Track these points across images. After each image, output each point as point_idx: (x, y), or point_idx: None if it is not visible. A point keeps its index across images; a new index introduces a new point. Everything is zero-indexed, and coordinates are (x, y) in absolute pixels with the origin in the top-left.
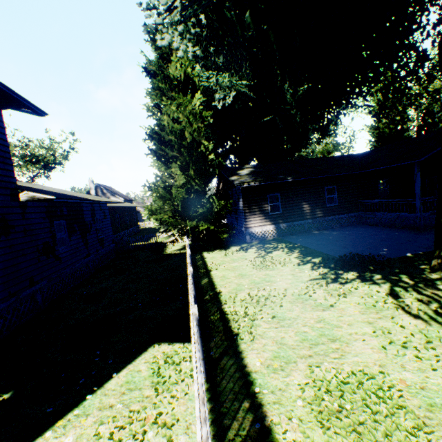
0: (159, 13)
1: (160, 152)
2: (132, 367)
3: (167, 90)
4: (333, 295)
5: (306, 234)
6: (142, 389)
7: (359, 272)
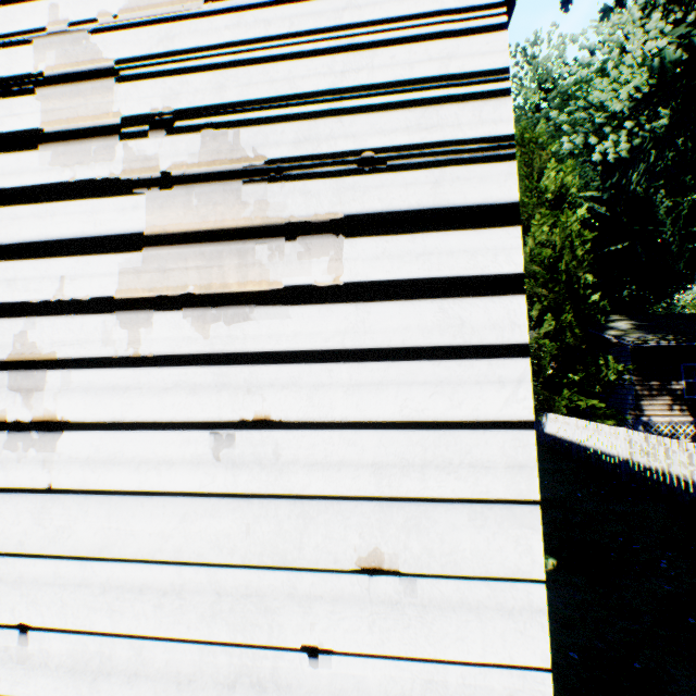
0: (569, 111)
1: None
2: None
3: (534, 205)
4: None
5: None
6: None
7: None
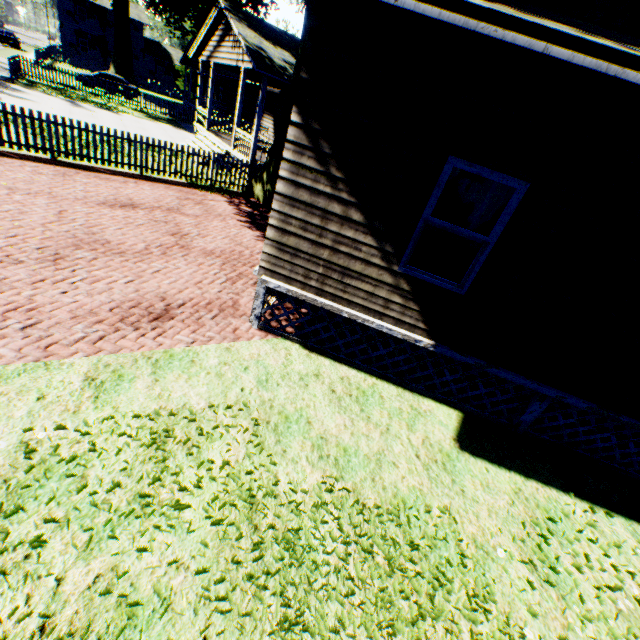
0: None
1: None
2: None
3: None
4: None
5: None
6: None
7: None
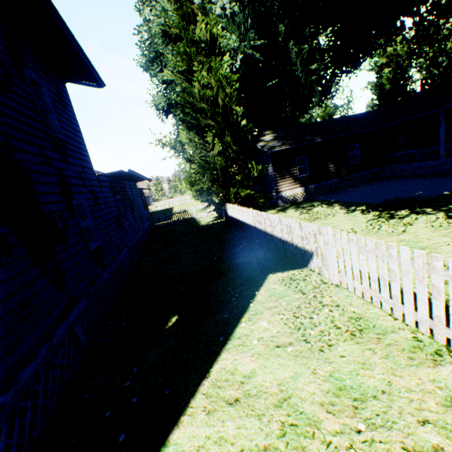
0: None
1: (193, 122)
2: (266, 288)
3: (195, 54)
4: (399, 226)
5: (333, 193)
6: (290, 296)
7: (409, 209)
